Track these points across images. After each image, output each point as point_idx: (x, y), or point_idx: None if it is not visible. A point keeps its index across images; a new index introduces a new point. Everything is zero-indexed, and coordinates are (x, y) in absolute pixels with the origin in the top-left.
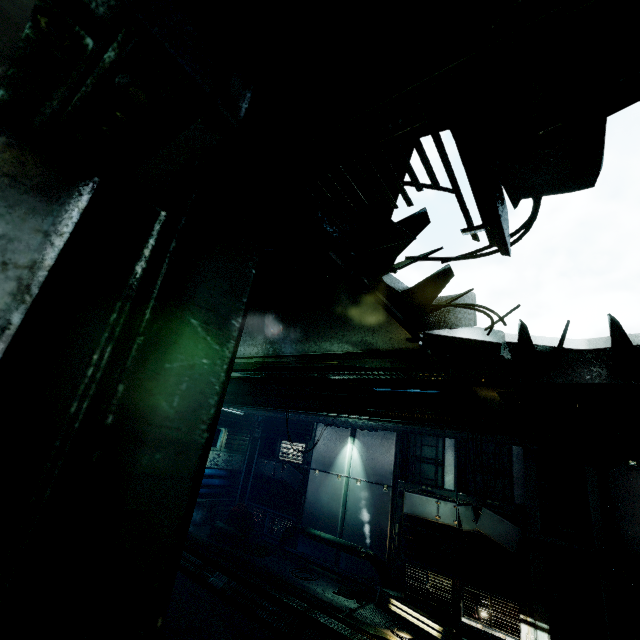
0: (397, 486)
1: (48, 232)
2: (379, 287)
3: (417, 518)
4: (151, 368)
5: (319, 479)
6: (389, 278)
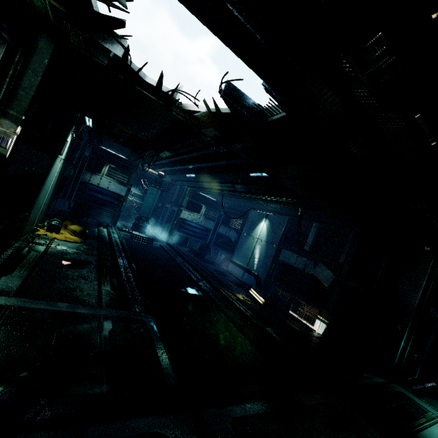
0: (280, 246)
1: (1, 52)
2: (149, 85)
3: (286, 264)
4: (20, 77)
5: (244, 238)
6: (150, 80)
